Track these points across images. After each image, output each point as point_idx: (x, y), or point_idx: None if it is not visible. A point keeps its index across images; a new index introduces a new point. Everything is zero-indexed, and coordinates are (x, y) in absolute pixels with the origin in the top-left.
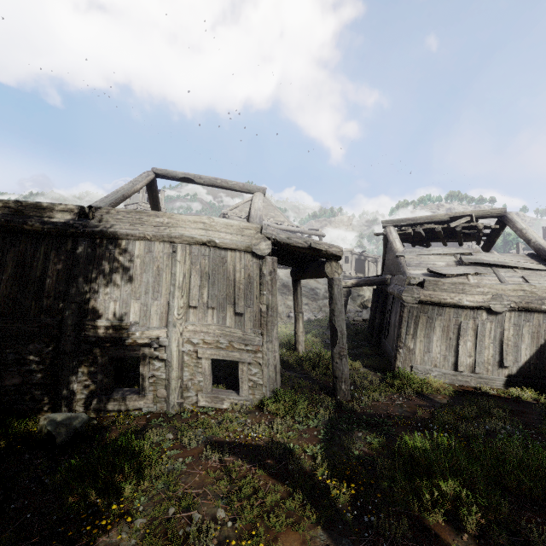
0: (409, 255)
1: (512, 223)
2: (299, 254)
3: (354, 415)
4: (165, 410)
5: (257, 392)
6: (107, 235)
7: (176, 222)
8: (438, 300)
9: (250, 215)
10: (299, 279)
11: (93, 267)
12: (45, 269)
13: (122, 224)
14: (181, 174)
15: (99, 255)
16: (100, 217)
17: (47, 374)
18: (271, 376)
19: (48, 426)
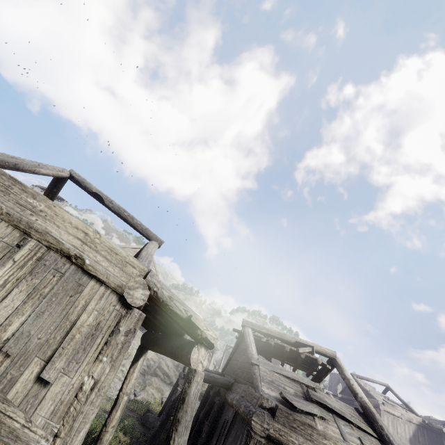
0: (263, 367)
1: (341, 368)
2: (168, 321)
3: None
4: None
5: None
6: None
7: (53, 215)
8: (287, 442)
9: (140, 255)
10: (149, 348)
11: None
12: None
13: None
14: (95, 189)
15: None
16: None
17: None
18: None
19: None
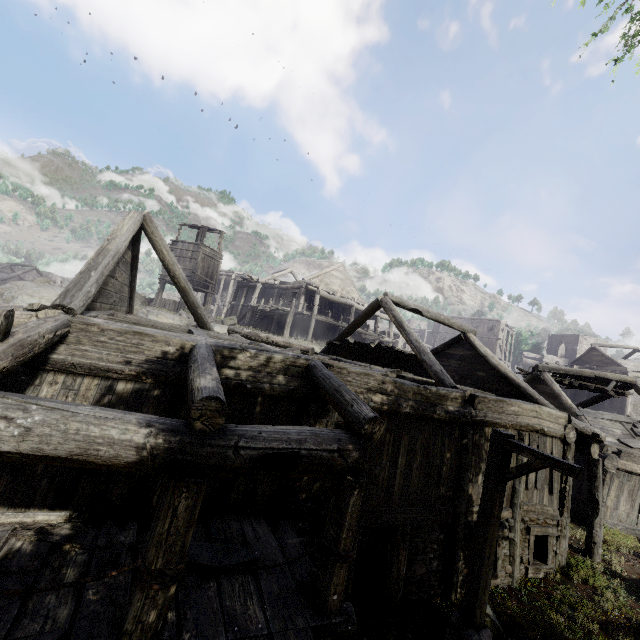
0: (588, 416)
1: None
2: None
3: (628, 580)
4: (510, 584)
5: (555, 560)
6: (484, 423)
7: (521, 410)
8: (631, 470)
9: (517, 383)
10: None
11: (472, 454)
12: (442, 456)
13: (491, 413)
14: (412, 305)
15: (475, 442)
16: (477, 405)
17: (441, 561)
18: (566, 547)
19: (496, 622)
